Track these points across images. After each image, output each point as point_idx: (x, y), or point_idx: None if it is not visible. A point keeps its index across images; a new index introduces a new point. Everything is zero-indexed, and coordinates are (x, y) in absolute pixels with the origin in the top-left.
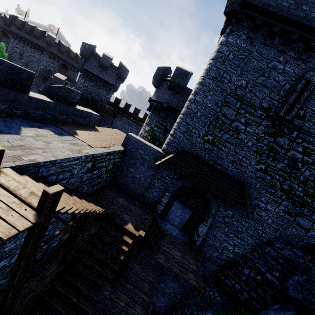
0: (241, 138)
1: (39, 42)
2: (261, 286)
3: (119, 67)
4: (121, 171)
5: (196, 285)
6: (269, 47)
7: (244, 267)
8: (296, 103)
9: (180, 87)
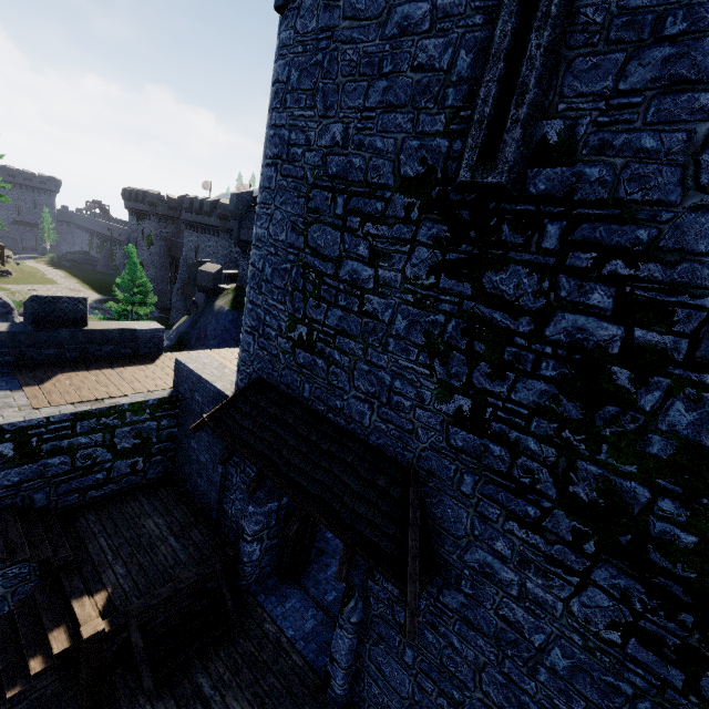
0: (373, 309)
1: (212, 221)
2: None
3: None
4: (181, 447)
5: None
6: None
7: None
8: (509, 103)
9: None
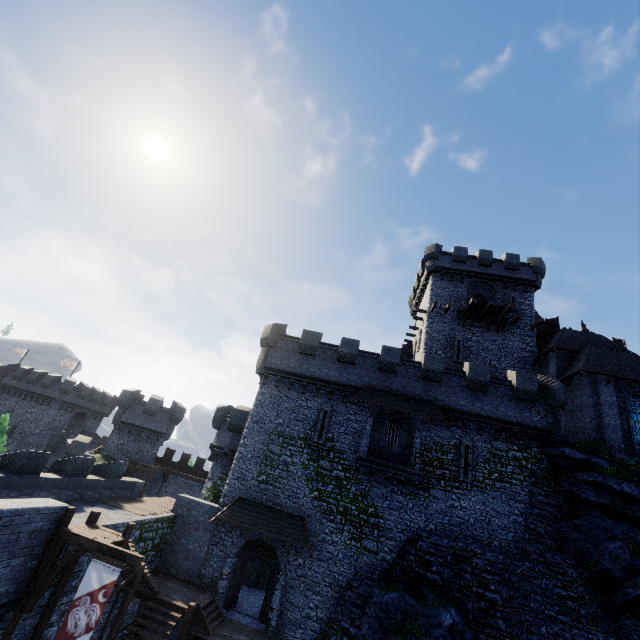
0: (291, 469)
1: (47, 392)
2: None
3: (173, 408)
4: (171, 546)
5: None
6: (292, 391)
7: (331, 635)
8: (323, 429)
9: (240, 428)
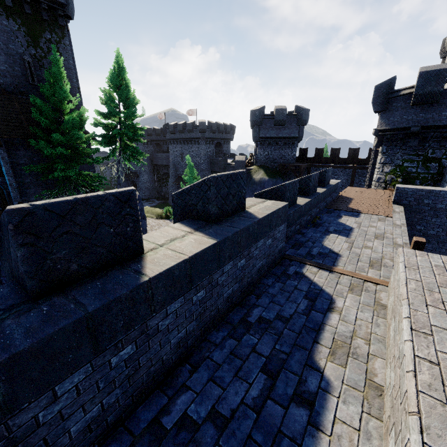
0: None
1: (193, 135)
2: None
3: (297, 112)
4: None
5: None
6: None
7: None
8: None
9: (437, 95)
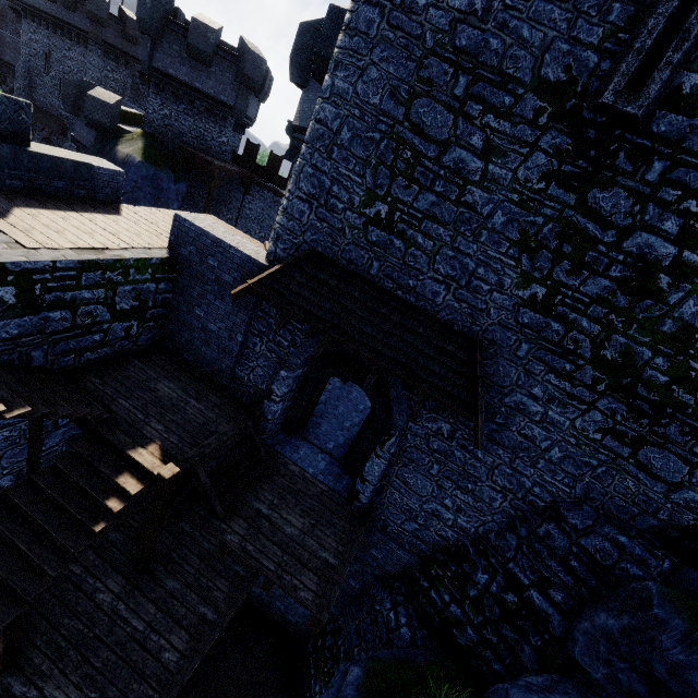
0: (473, 201)
1: (75, 19)
2: (513, 619)
3: (240, 52)
4: (177, 315)
5: (312, 603)
6: None
7: (477, 566)
8: (668, 44)
9: None
